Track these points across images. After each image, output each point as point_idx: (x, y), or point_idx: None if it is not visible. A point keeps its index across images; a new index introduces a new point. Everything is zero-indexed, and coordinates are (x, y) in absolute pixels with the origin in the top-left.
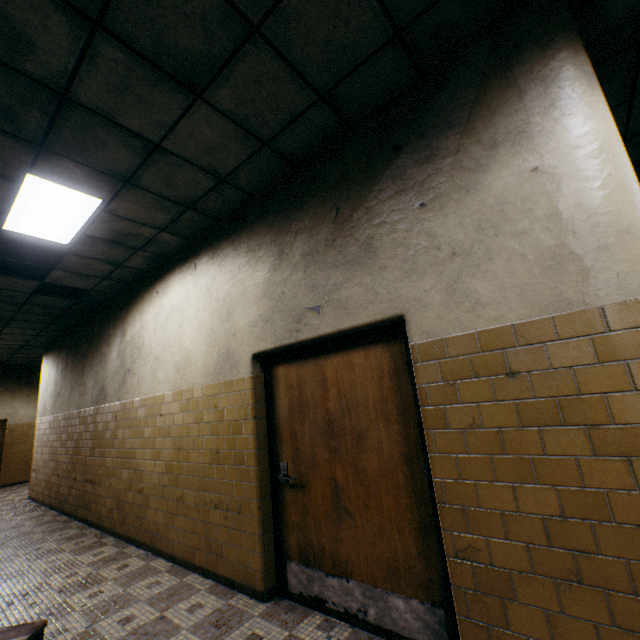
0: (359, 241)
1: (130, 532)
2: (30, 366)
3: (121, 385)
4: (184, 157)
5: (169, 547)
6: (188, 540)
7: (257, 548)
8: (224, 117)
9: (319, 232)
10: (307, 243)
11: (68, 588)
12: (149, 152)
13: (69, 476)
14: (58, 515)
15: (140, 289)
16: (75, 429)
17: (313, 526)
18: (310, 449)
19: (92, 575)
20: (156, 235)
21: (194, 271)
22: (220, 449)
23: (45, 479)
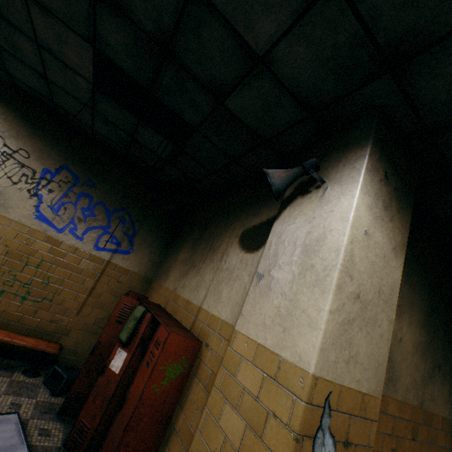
0: None
1: None
2: None
3: None
4: None
5: None
6: None
7: None
8: None
9: None
10: None
11: None
12: None
13: None
14: None
15: None
16: None
17: None
18: None
19: None
20: None
21: None
22: None
23: None
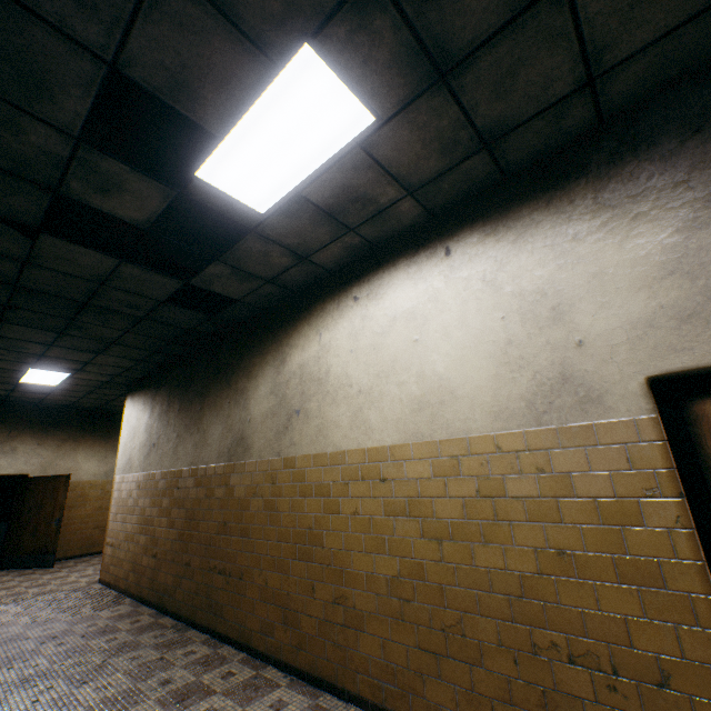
0: None
1: (317, 668)
2: (97, 411)
3: (281, 433)
4: (580, 15)
5: None
6: None
7: None
8: None
9: None
10: None
11: None
12: None
13: (175, 559)
14: (158, 615)
15: (315, 298)
16: (186, 493)
17: None
18: None
19: None
20: (394, 203)
21: (445, 259)
22: (568, 548)
23: (129, 559)
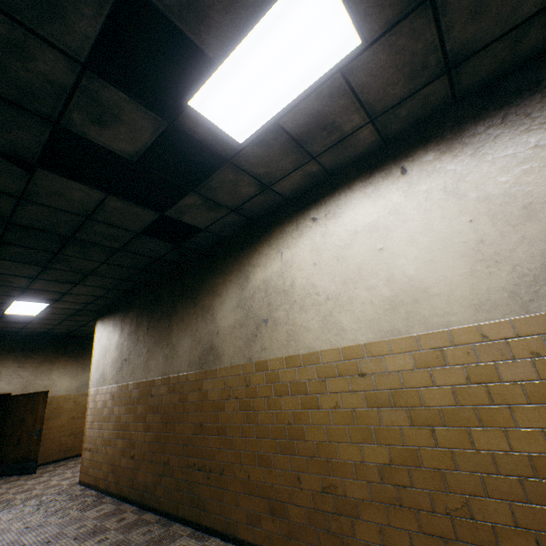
0: None
1: None
2: (68, 336)
3: (250, 340)
4: None
5: None
6: None
7: None
8: None
9: None
10: None
11: None
12: None
13: (153, 459)
14: (140, 511)
15: (273, 223)
16: (160, 400)
17: None
18: None
19: None
20: (355, 130)
21: (402, 177)
22: None
23: (108, 461)
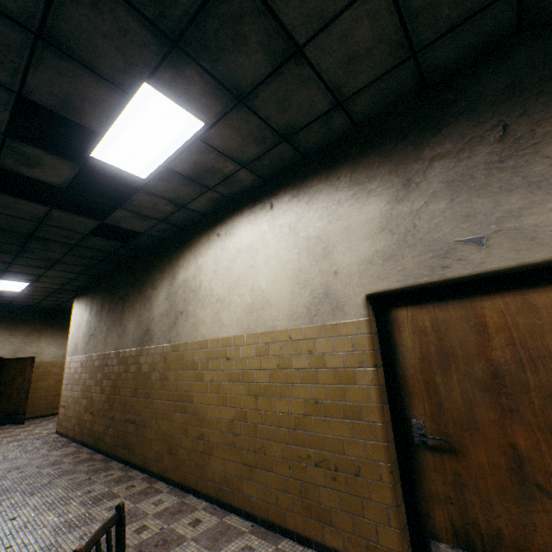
0: (551, 158)
1: (187, 480)
2: (55, 309)
3: (171, 327)
4: (317, 69)
5: (244, 503)
6: (273, 498)
7: (391, 521)
8: (394, 10)
9: (473, 154)
10: (452, 168)
11: (146, 547)
12: (285, 59)
13: (105, 415)
14: (93, 453)
15: (195, 233)
16: (112, 369)
17: (476, 502)
18: (462, 406)
19: (165, 531)
20: (234, 172)
21: (270, 211)
22: (320, 399)
23: (76, 416)
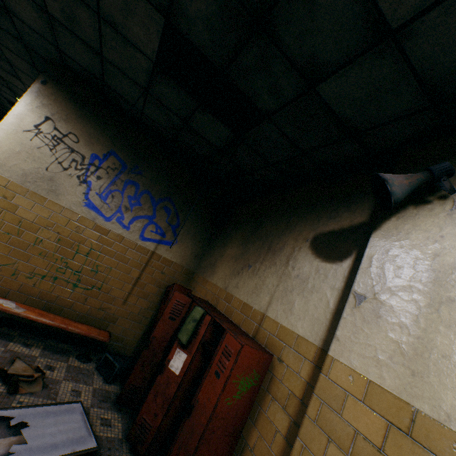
0: None
1: None
2: None
3: None
4: None
5: None
6: None
7: None
8: None
9: None
10: None
11: None
12: None
13: None
14: None
15: None
16: None
17: None
18: None
19: None
20: None
21: None
22: None
23: None
